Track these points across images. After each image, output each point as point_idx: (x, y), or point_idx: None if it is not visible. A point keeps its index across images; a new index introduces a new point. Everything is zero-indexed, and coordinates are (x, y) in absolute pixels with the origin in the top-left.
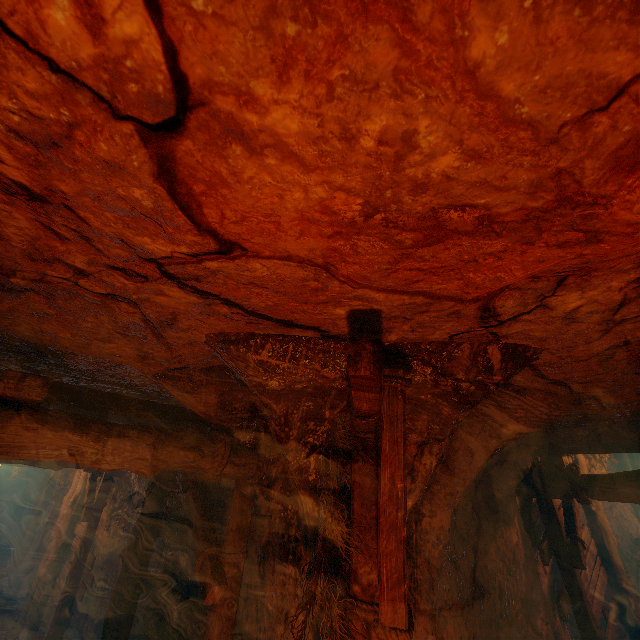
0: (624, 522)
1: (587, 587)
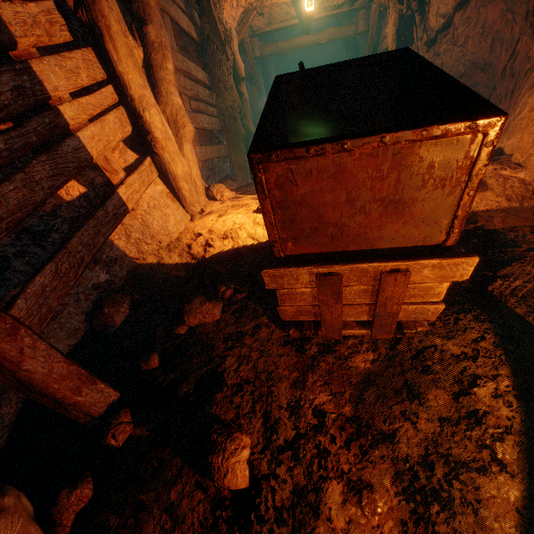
0: (510, 109)
1: None
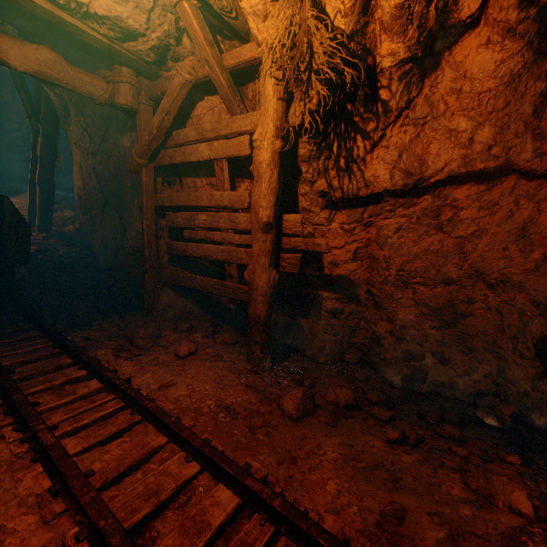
0: None
1: (189, 224)
